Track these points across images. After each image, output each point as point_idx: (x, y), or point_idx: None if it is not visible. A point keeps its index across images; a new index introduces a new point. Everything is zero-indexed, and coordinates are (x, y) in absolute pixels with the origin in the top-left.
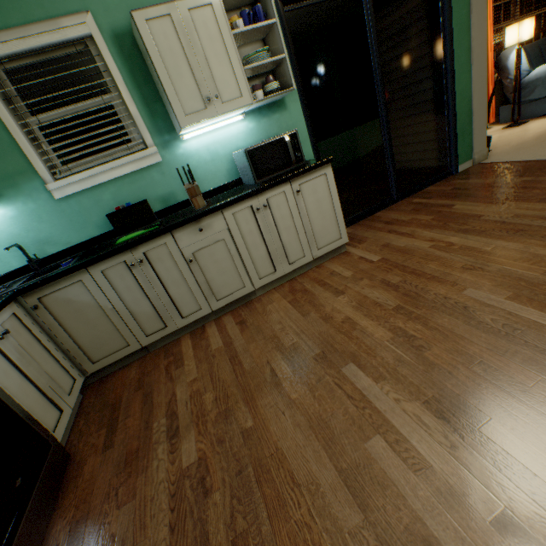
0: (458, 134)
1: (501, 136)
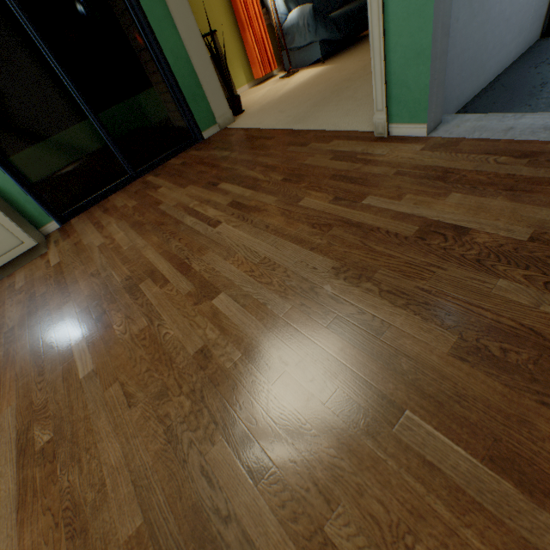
0: (189, 99)
1: (270, 89)
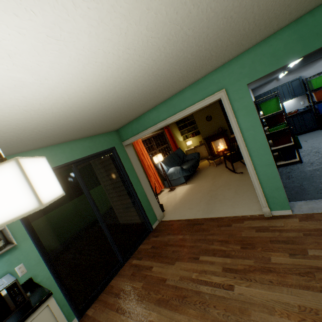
0: (146, 211)
1: (168, 197)
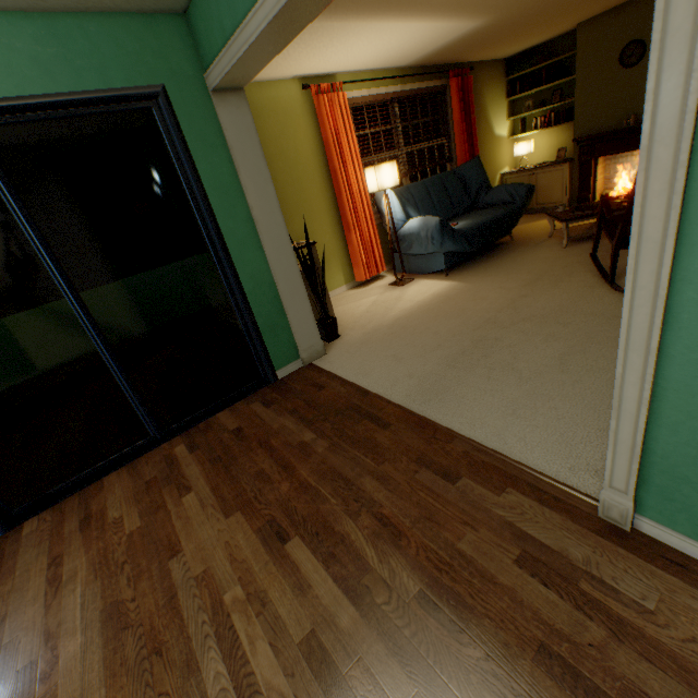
0: (265, 330)
1: (377, 300)
